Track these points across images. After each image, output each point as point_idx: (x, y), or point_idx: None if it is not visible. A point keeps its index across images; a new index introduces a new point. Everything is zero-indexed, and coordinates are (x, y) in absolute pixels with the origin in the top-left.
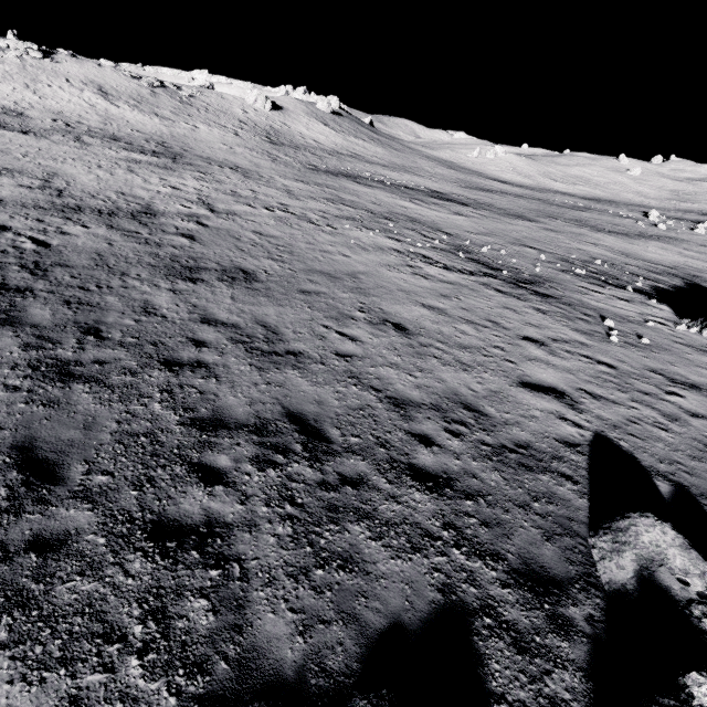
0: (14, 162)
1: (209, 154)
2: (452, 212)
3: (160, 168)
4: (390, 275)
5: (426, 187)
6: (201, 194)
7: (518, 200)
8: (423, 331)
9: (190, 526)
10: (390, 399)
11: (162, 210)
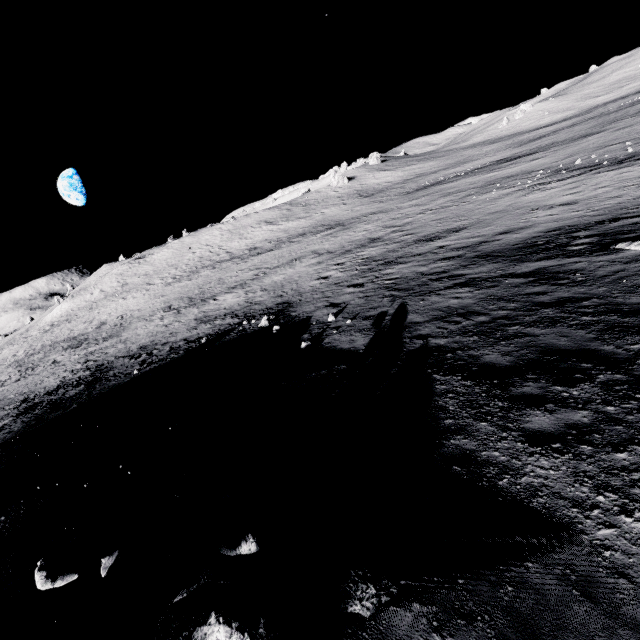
0: (293, 256)
1: (349, 217)
2: (528, 161)
3: (344, 230)
4: (529, 197)
5: (490, 161)
6: (381, 226)
7: (574, 128)
8: (577, 200)
9: (551, 247)
10: (587, 216)
11: (378, 236)
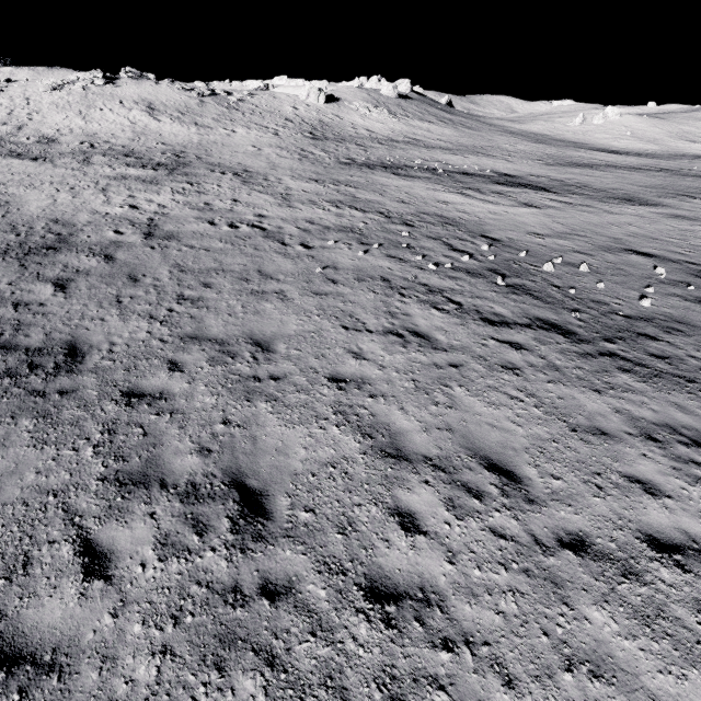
0: None
1: (224, 159)
2: (517, 203)
3: (143, 183)
4: (338, 338)
5: (494, 170)
6: (158, 213)
7: (631, 174)
8: (304, 523)
9: None
10: None
11: (79, 241)
